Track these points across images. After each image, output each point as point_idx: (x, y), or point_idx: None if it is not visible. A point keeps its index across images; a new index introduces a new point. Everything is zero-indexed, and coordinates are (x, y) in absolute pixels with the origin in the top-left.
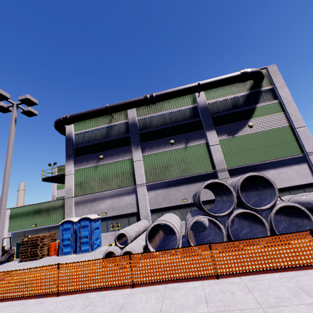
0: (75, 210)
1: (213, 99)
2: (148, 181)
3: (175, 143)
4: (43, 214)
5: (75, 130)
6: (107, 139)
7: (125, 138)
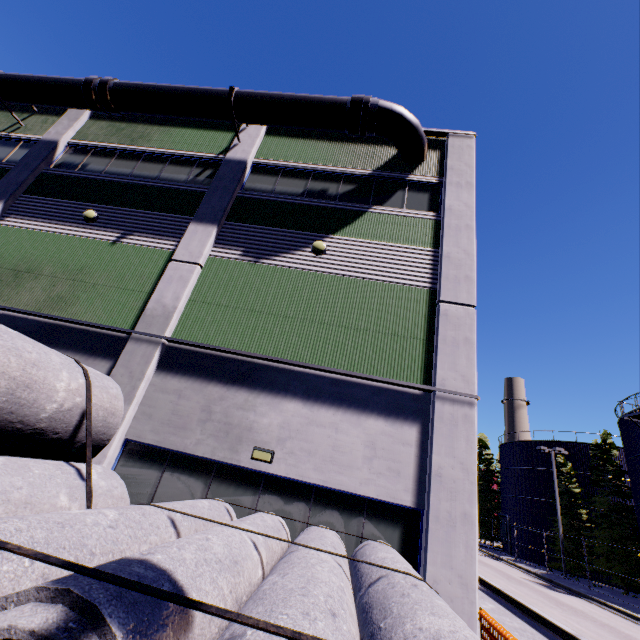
0: None
1: (274, 159)
2: None
3: (100, 224)
4: None
5: None
6: None
7: (1, 171)
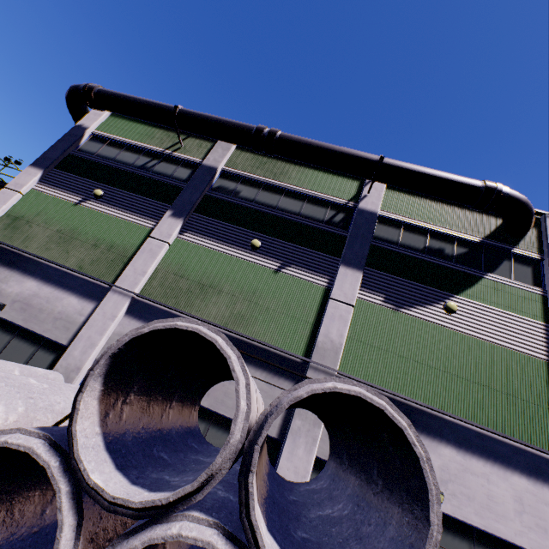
0: None
1: (396, 213)
2: (146, 293)
3: (262, 251)
4: None
5: (99, 128)
6: (139, 171)
7: (172, 188)
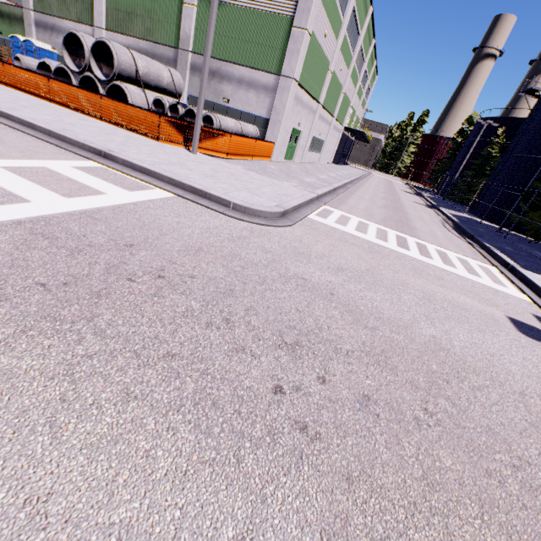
0: (36, 32)
1: None
2: (109, 27)
3: None
4: (7, 22)
5: None
6: None
7: None
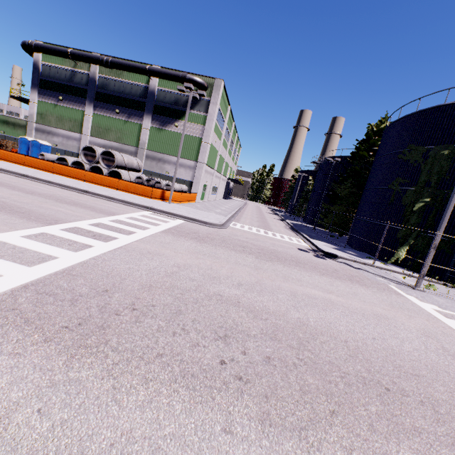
0: (35, 134)
1: (163, 88)
2: (92, 135)
3: (121, 114)
4: (11, 127)
5: (43, 60)
6: (69, 84)
7: (84, 90)
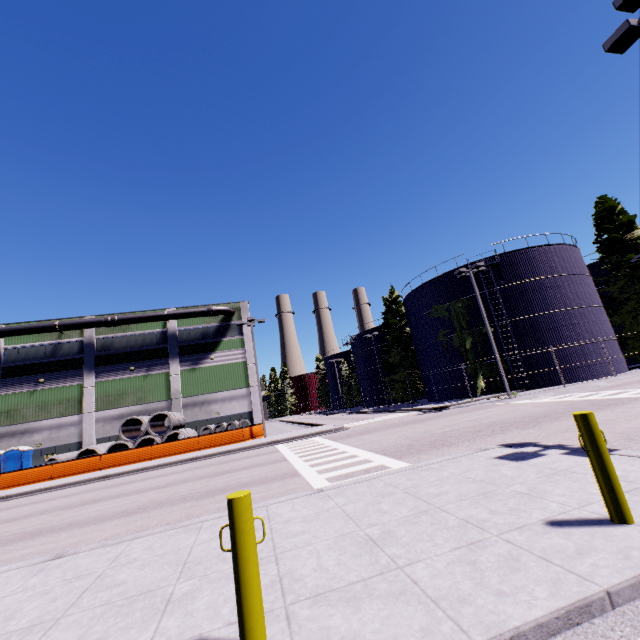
0: None
1: (185, 326)
2: (99, 409)
3: (137, 370)
4: None
5: (6, 344)
6: (53, 359)
7: (77, 360)
